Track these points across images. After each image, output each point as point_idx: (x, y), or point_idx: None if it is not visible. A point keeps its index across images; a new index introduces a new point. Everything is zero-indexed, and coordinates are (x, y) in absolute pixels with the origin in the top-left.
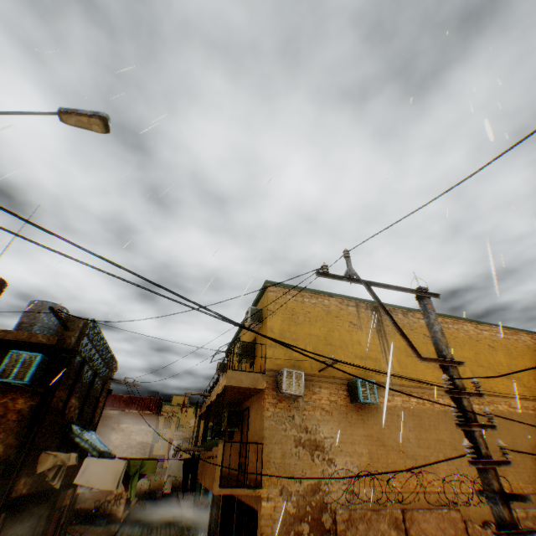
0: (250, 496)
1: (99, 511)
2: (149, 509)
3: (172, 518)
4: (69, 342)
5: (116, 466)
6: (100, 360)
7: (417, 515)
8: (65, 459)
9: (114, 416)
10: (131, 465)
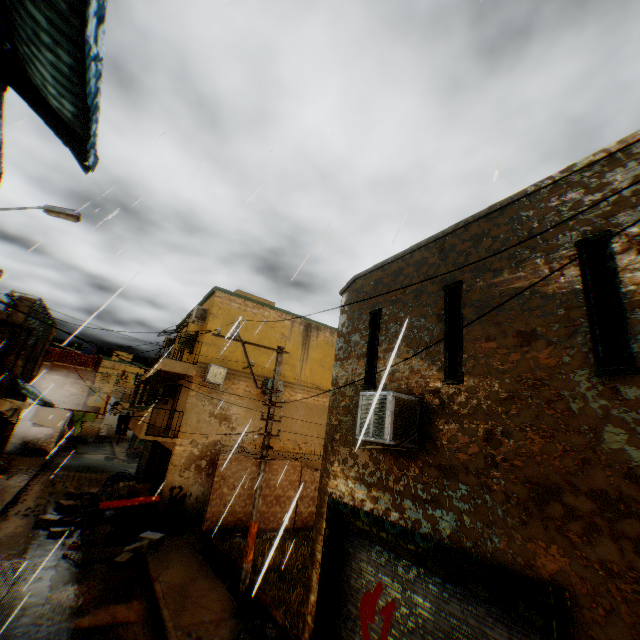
0: (170, 444)
1: (29, 446)
2: (81, 451)
3: (106, 459)
4: (20, 319)
5: (64, 415)
6: (43, 328)
7: (273, 462)
8: (22, 406)
9: (46, 367)
10: (77, 415)
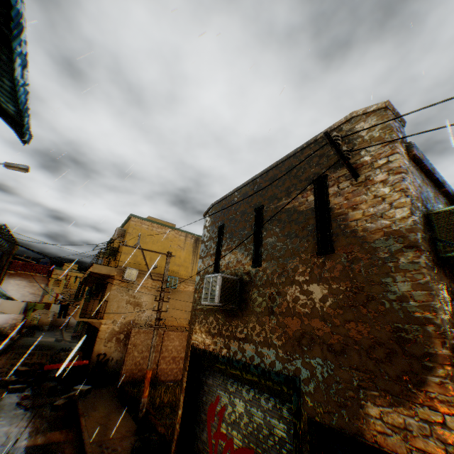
0: (98, 324)
1: None
2: (38, 336)
3: (56, 341)
4: None
5: (21, 305)
6: (7, 245)
7: (170, 333)
8: None
9: (11, 275)
10: (30, 305)
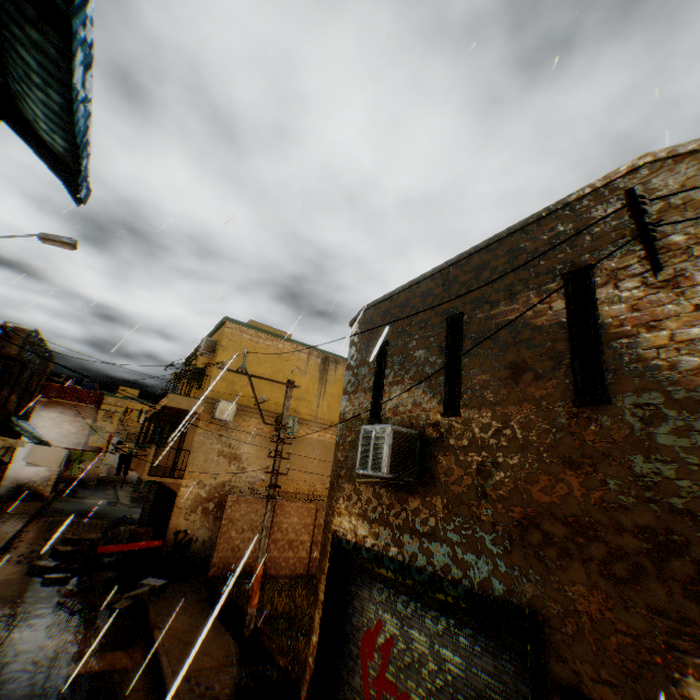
0: (175, 485)
1: (24, 490)
2: (81, 495)
3: (108, 504)
4: (14, 351)
5: (61, 454)
6: (39, 361)
7: (286, 504)
8: (15, 444)
9: (43, 404)
10: (74, 454)
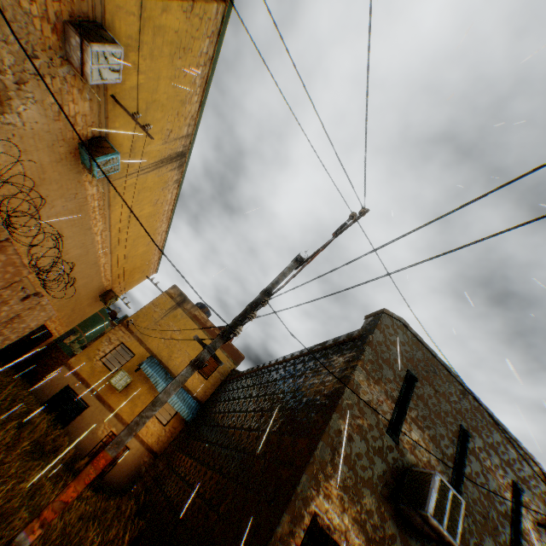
0: None
1: None
2: None
3: None
4: None
5: None
6: None
7: (11, 251)
8: None
9: None
10: None
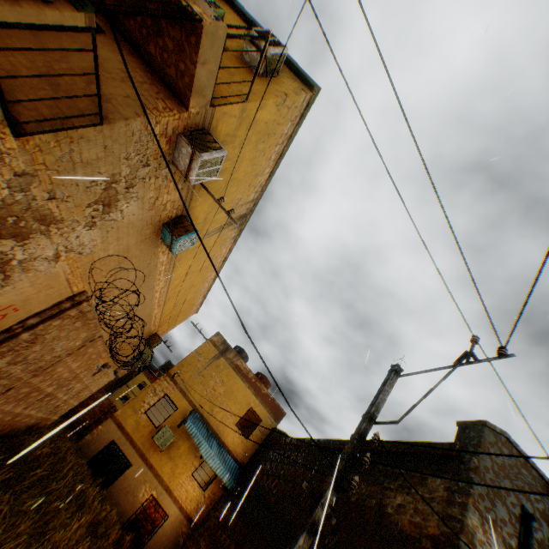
0: None
1: None
2: None
3: None
4: None
5: None
6: None
7: (99, 343)
8: None
9: None
10: None
